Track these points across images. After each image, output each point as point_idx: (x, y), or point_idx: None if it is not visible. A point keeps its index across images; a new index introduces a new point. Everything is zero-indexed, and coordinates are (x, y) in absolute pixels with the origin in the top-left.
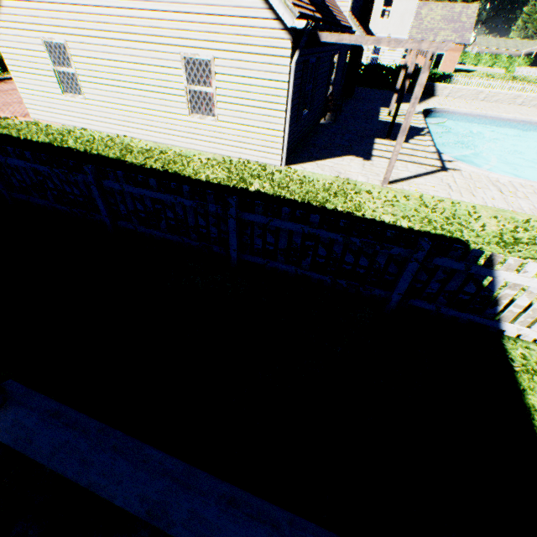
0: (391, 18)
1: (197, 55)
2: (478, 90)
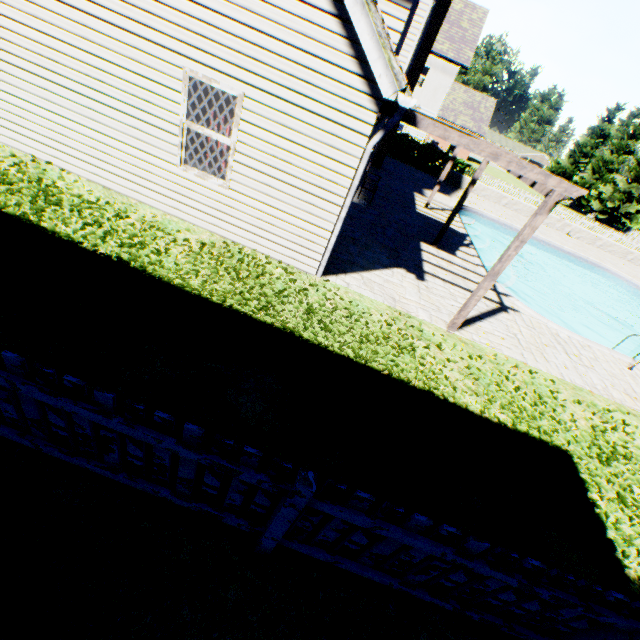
0: (424, 88)
1: (215, 81)
2: (502, 194)
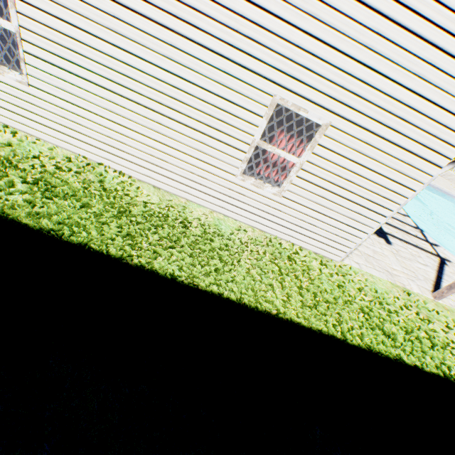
0: None
1: (303, 110)
2: None
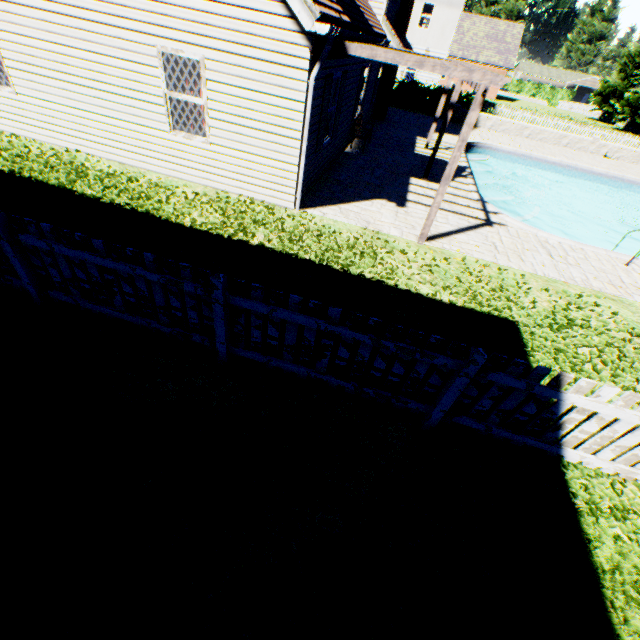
0: (431, 29)
1: (181, 52)
2: (523, 125)
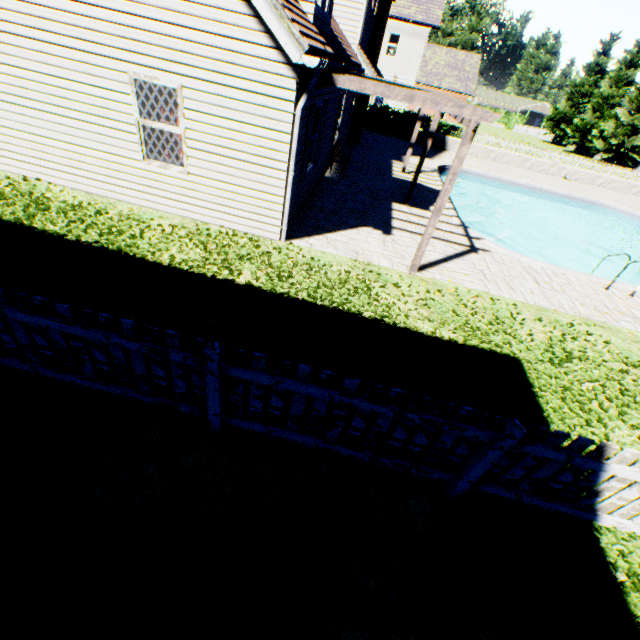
0: (398, 57)
1: (156, 79)
2: (489, 149)
